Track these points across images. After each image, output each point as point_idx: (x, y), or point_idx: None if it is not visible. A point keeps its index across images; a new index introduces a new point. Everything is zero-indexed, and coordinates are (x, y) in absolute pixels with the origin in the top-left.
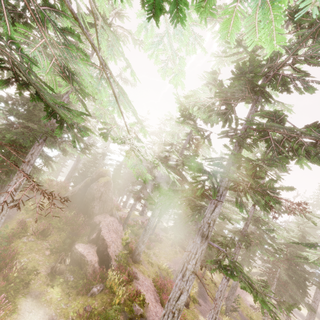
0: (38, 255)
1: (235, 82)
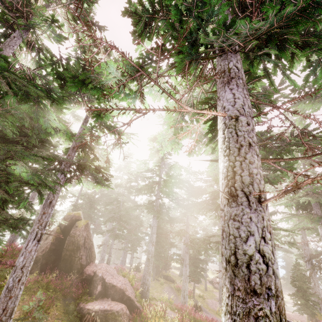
0: None
1: None
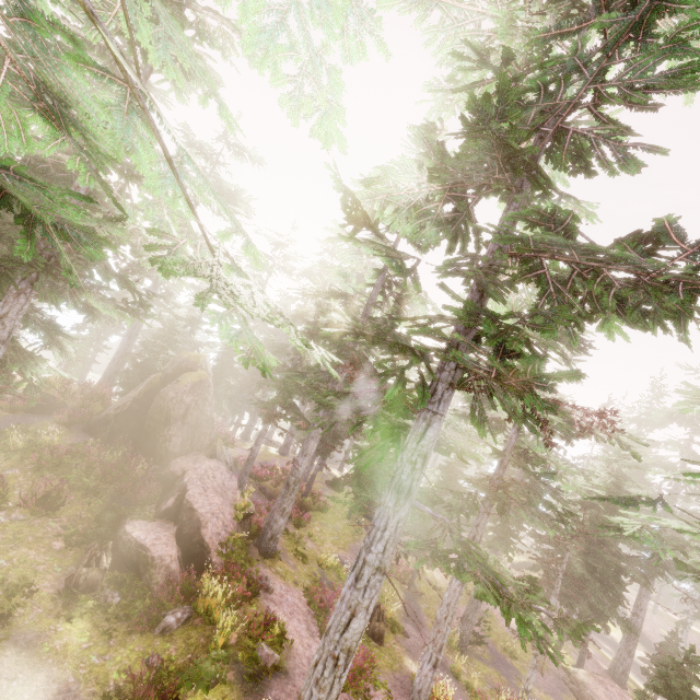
0: (36, 552)
1: (471, 144)
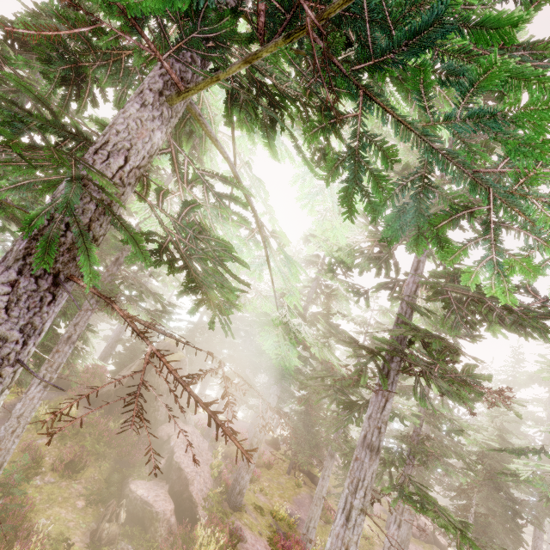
0: (65, 510)
1: None
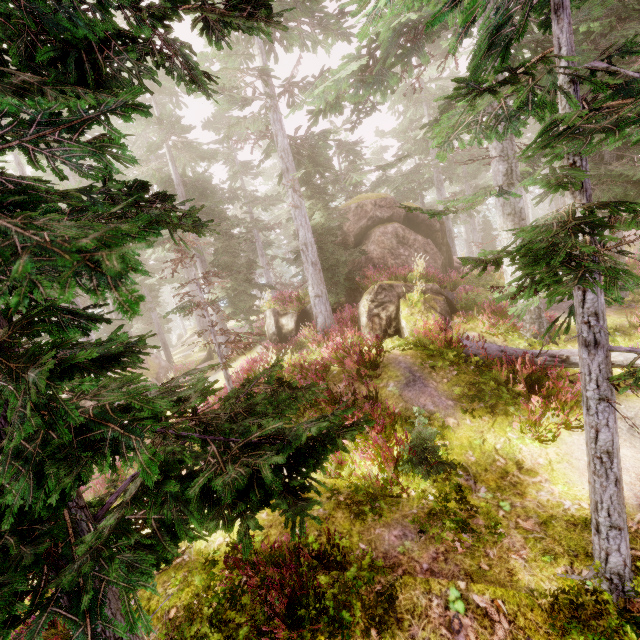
0: None
1: None
